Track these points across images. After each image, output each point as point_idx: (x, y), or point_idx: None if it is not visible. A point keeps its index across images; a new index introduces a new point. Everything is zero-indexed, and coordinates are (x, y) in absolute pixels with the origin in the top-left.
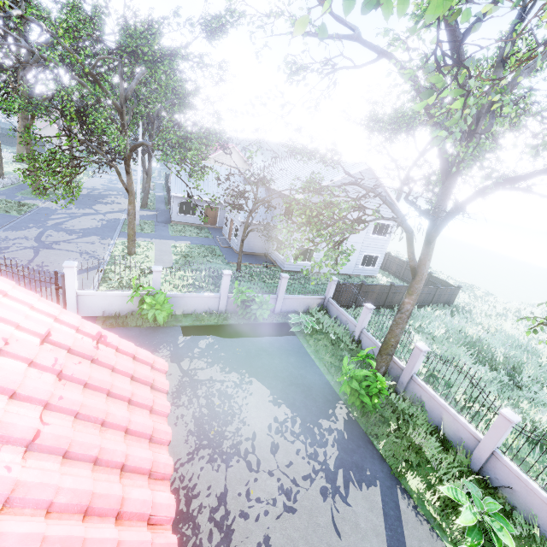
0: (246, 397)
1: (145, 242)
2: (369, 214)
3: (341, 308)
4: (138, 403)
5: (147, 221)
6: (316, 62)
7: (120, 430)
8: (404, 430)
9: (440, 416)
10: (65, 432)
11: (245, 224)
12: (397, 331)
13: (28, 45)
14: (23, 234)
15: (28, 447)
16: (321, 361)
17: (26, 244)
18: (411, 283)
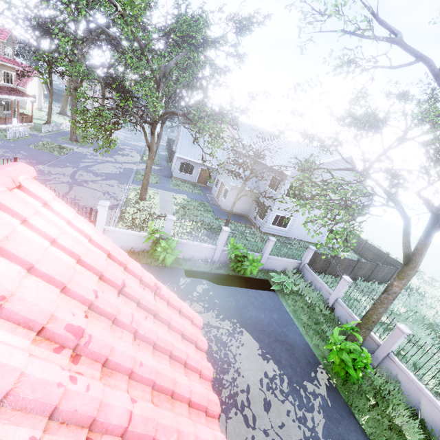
0: (239, 347)
1: (152, 191)
2: (375, 200)
3: (316, 275)
4: (191, 366)
5: (153, 174)
6: (364, 58)
7: (185, 402)
8: (383, 407)
9: (418, 400)
10: (150, 412)
11: (240, 189)
12: (381, 309)
13: (88, 26)
14: (61, 171)
15: (122, 435)
16: (299, 321)
17: (63, 179)
18: (403, 268)
